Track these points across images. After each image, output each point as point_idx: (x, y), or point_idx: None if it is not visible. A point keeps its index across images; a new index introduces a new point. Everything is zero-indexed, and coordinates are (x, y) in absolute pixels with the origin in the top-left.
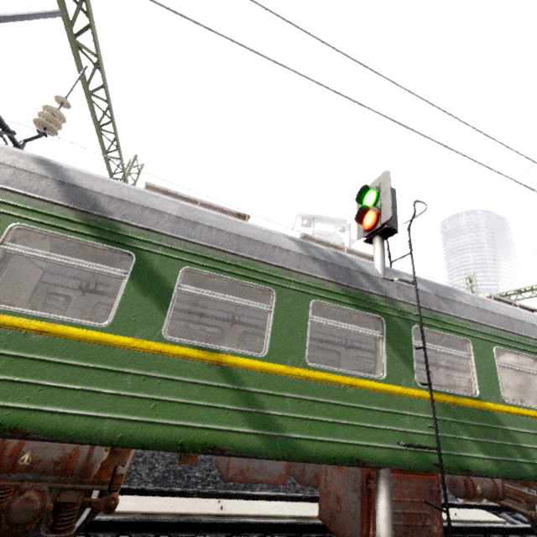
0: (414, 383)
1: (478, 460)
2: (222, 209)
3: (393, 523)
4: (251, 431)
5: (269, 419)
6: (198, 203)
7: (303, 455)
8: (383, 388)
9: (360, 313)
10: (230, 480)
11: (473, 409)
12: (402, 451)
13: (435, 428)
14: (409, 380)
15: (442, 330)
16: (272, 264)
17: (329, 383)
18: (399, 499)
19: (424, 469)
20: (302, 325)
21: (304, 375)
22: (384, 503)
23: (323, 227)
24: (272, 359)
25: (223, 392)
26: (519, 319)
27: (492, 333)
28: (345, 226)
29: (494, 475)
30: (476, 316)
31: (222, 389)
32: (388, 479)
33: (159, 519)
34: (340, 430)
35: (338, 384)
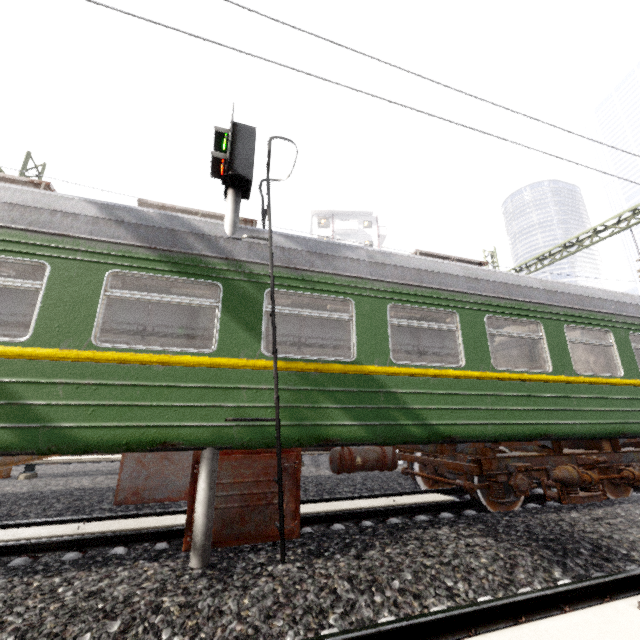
0: (259, 354)
1: (344, 428)
2: (5, 177)
3: (224, 506)
4: None
5: (29, 410)
6: None
7: (79, 444)
8: (208, 363)
9: (187, 281)
10: (120, 503)
11: (346, 375)
12: (231, 428)
13: (276, 398)
14: (253, 351)
15: (312, 291)
16: (46, 233)
17: (127, 364)
18: (237, 481)
19: (264, 444)
20: (91, 301)
21: (86, 357)
22: (201, 484)
23: (344, 225)
24: (39, 343)
25: None
26: (435, 270)
27: (388, 289)
28: (371, 219)
29: (366, 441)
30: (367, 272)
31: None
32: (208, 459)
33: None
34: (139, 413)
35: (140, 363)
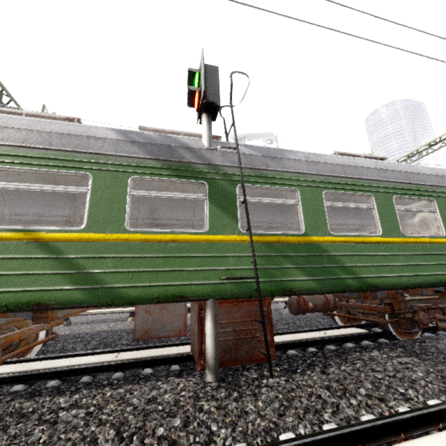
0: (237, 231)
1: (301, 282)
2: (50, 116)
3: (223, 339)
4: (72, 288)
5: (91, 276)
6: (23, 114)
7: (126, 299)
8: (204, 239)
9: (183, 182)
10: (137, 339)
11: (298, 244)
12: (224, 285)
13: (254, 262)
14: (233, 229)
15: (269, 184)
16: (86, 152)
17: (150, 242)
18: (230, 321)
19: (248, 295)
20: (121, 199)
21: (123, 238)
22: (208, 324)
23: (253, 143)
24: (91, 230)
25: (43, 261)
26: (353, 165)
27: (322, 180)
28: (272, 138)
29: (317, 291)
30: (306, 168)
31: (42, 260)
32: (211, 307)
33: (52, 370)
34: (162, 276)
35: (159, 241)
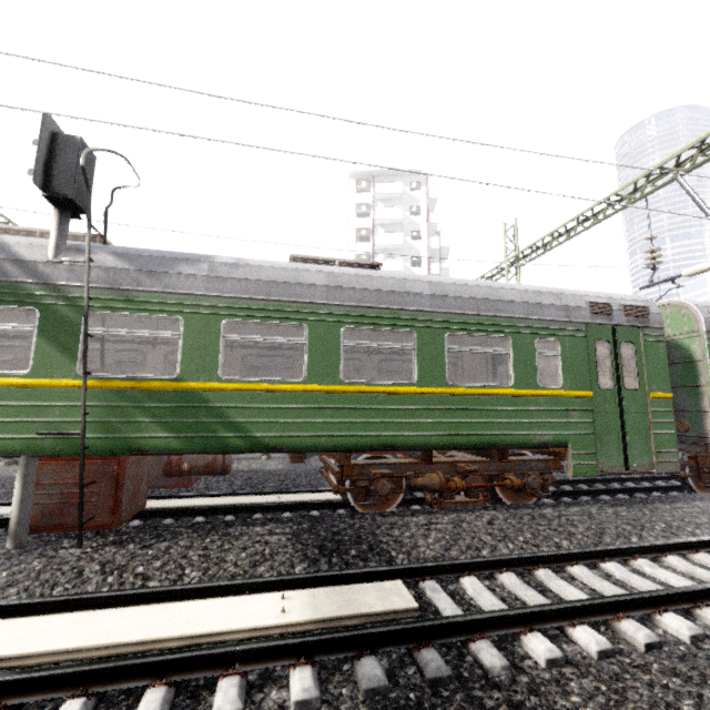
0: (75, 374)
1: (158, 439)
2: None
3: (45, 502)
4: None
5: None
6: None
7: None
8: (21, 384)
9: (4, 308)
10: None
11: (166, 392)
12: (43, 440)
13: (83, 414)
14: (69, 371)
15: (137, 311)
16: None
17: None
18: (58, 482)
19: (76, 453)
20: None
21: None
22: (16, 485)
23: (386, 188)
24: None
25: None
26: (289, 281)
27: (226, 305)
28: (419, 179)
29: (182, 452)
30: (203, 288)
31: None
32: (22, 466)
33: None
34: None
35: None
